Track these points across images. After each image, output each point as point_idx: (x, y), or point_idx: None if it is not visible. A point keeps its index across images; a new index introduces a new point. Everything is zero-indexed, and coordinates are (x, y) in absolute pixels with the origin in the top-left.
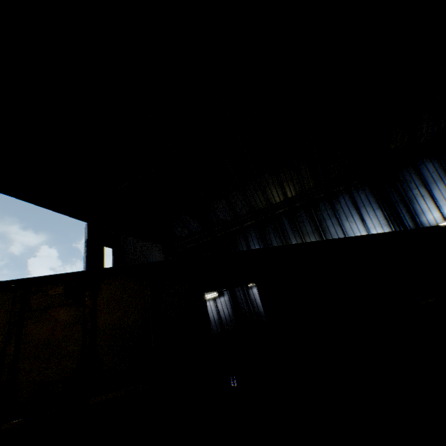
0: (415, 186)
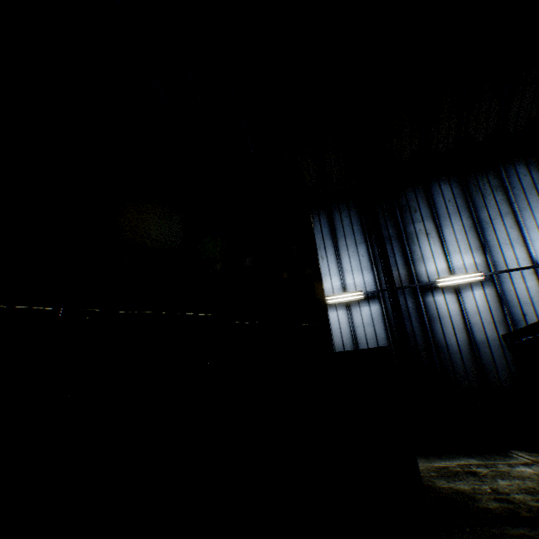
0: (421, 218)
